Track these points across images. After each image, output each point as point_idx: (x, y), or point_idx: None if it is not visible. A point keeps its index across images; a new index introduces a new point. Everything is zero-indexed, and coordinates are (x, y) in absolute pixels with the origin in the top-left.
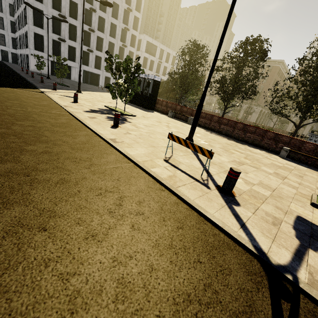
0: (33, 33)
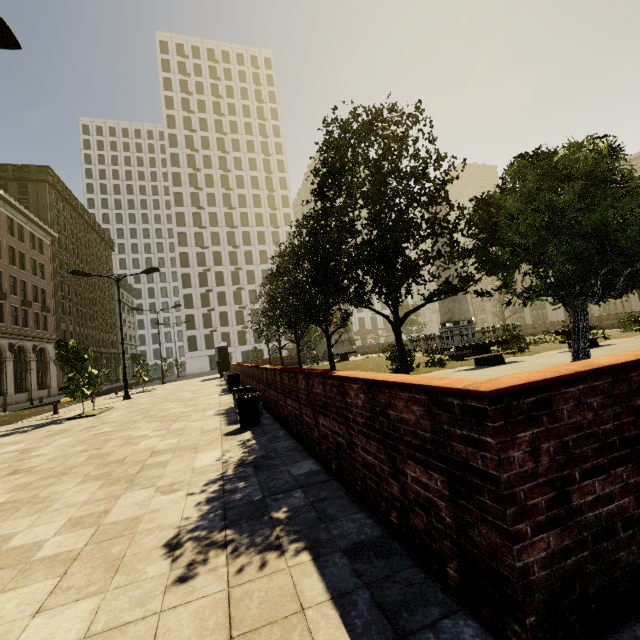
0: (187, 337)
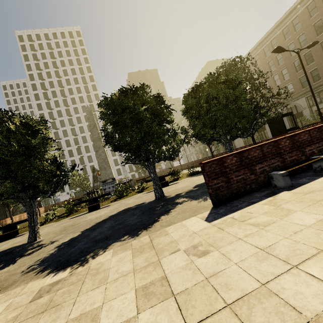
0: None
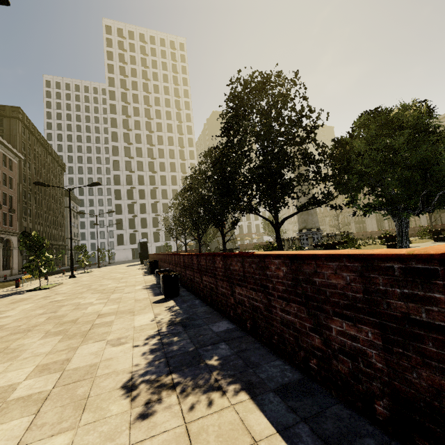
0: (116, 235)
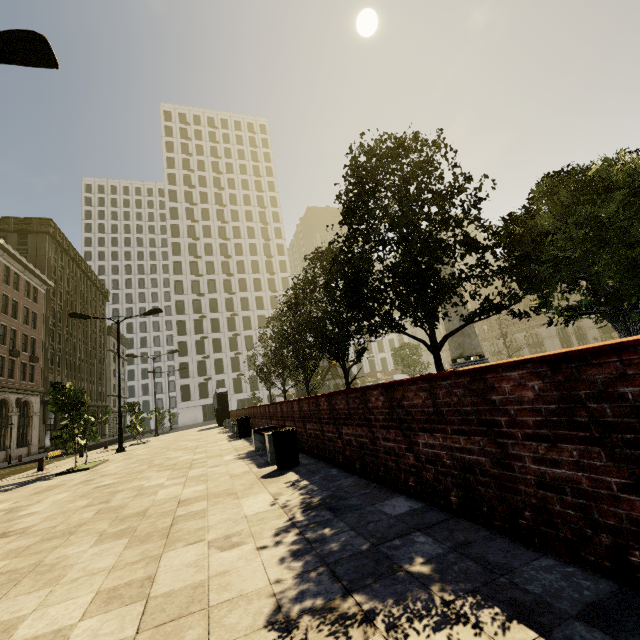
0: (180, 386)
